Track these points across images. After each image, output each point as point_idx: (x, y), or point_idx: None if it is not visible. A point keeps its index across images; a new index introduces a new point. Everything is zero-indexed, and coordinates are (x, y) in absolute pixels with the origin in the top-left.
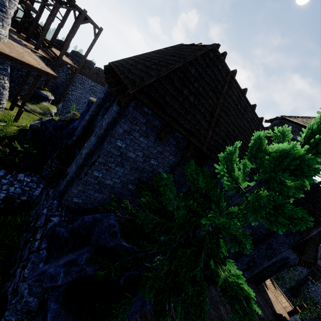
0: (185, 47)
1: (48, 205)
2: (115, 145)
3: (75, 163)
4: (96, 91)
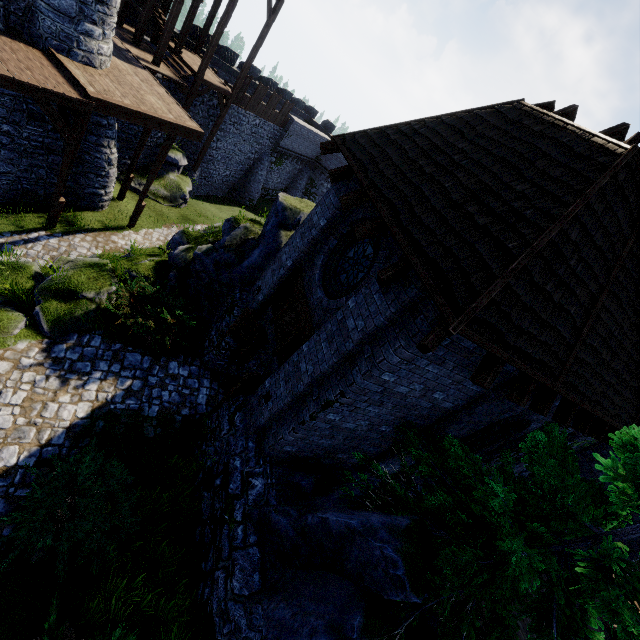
0: (537, 124)
1: (240, 449)
2: (378, 380)
3: (285, 382)
4: (263, 136)
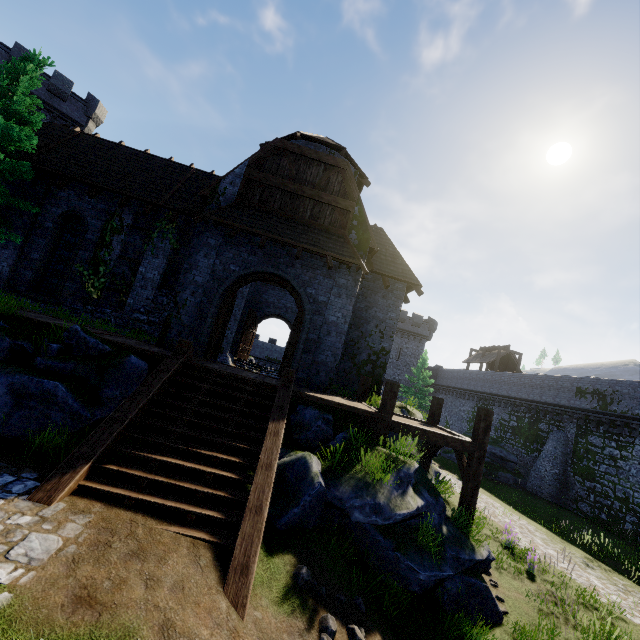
0: None
1: None
2: None
3: None
4: None
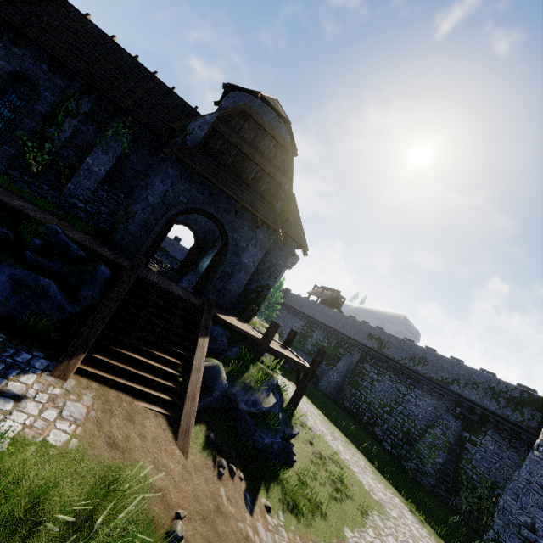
0: None
1: None
2: None
3: None
4: None
